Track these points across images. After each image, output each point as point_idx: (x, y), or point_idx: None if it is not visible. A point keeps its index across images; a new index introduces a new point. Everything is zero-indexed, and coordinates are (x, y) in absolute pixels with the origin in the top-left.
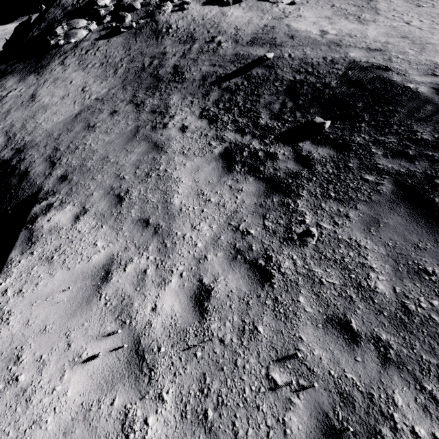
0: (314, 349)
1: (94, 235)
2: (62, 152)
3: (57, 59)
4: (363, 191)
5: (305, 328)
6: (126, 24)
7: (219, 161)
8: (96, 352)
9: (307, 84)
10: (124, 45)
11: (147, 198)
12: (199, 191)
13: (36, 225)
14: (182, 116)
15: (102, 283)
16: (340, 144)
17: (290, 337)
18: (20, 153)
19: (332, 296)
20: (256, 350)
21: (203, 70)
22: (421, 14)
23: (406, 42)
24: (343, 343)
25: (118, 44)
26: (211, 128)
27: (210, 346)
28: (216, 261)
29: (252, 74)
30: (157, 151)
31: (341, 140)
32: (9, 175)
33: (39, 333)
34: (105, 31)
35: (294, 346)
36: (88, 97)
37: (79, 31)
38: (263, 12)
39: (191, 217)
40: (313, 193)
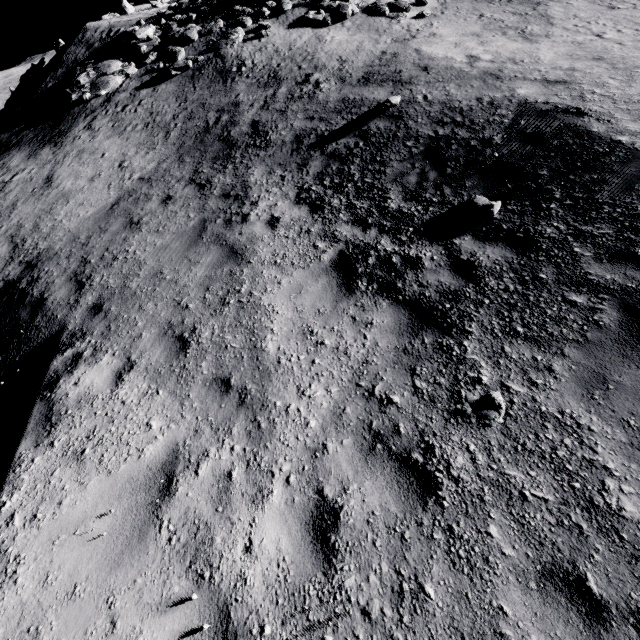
0: (529, 634)
1: (146, 408)
2: (93, 266)
3: (81, 121)
4: (571, 324)
5: (507, 590)
6: (179, 64)
7: (332, 275)
8: (158, 639)
9: (457, 142)
10: (177, 95)
11: (225, 342)
12: (306, 328)
13: (58, 392)
14: (270, 202)
15: (162, 499)
16: (521, 239)
17: (483, 607)
18: (32, 269)
19: (546, 525)
20: (428, 634)
21: (296, 127)
22: (618, 20)
23: (602, 66)
24: (579, 624)
25: (168, 93)
26: (315, 220)
27: (348, 624)
28: (342, 455)
29: (370, 130)
30: (235, 262)
31: (522, 233)
32: (16, 305)
33: (65, 600)
34: (149, 75)
35: (492, 626)
36: (129, 176)
37: (112, 78)
38: (378, 32)
39: (295, 373)
40: (488, 328)
